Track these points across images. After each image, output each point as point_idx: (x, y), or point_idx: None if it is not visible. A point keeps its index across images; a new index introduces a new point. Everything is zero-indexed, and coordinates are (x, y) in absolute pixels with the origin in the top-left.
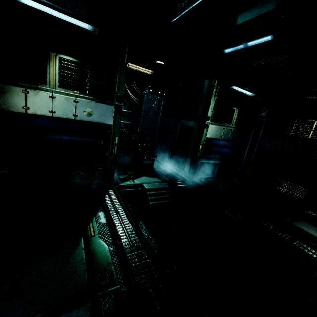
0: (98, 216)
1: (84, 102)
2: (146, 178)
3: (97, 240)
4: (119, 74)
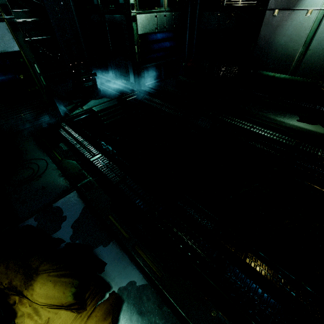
0: (60, 146)
1: None
2: (95, 101)
3: (65, 161)
4: None
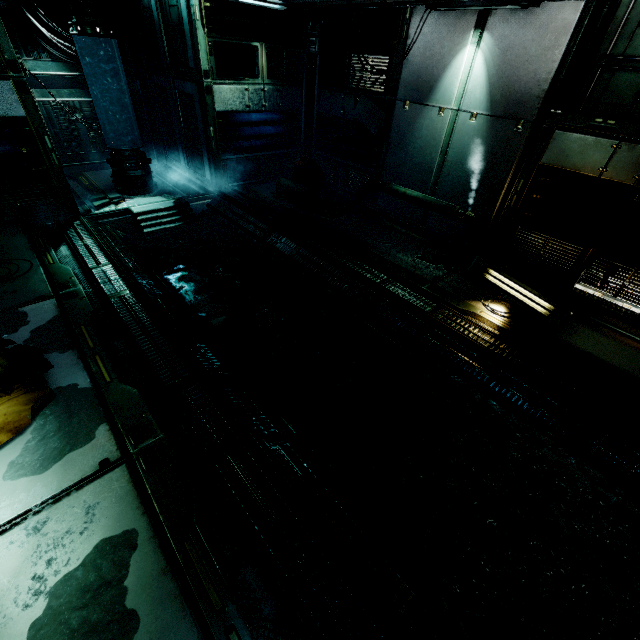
0: (61, 250)
1: None
2: (141, 199)
3: (57, 266)
4: None
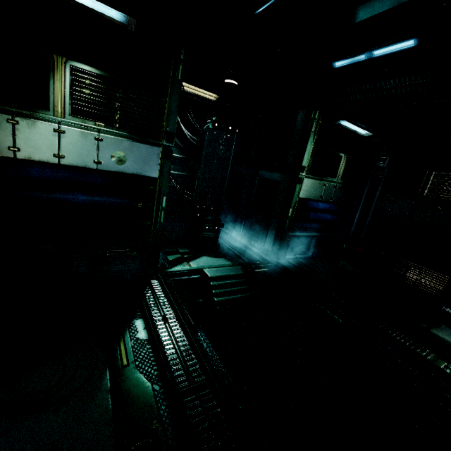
0: (135, 326)
1: (112, 141)
2: (208, 258)
3: (132, 374)
4: (168, 96)
